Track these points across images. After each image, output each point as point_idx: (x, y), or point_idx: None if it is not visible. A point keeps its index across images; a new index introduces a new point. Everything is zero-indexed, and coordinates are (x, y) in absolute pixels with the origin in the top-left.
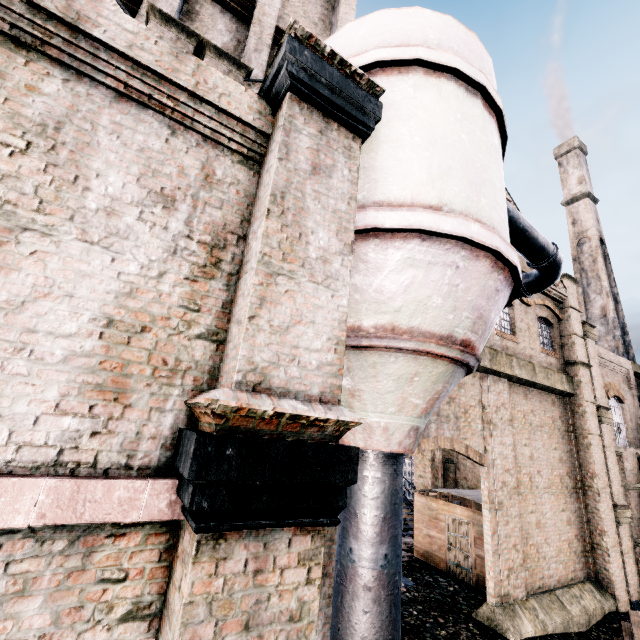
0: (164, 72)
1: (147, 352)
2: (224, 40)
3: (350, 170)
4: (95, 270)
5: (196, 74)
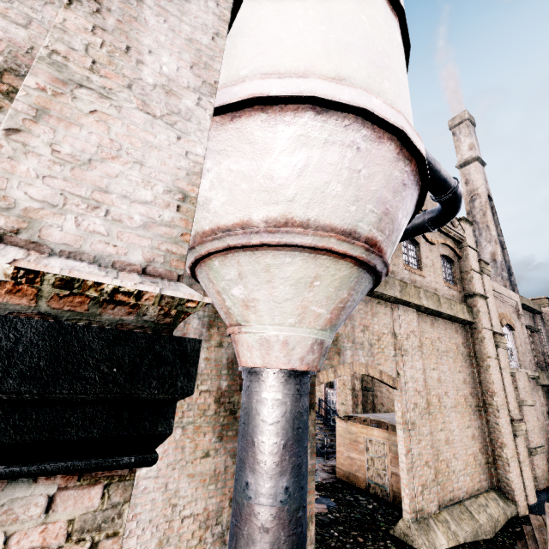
0: None
1: None
2: None
3: (218, 4)
4: None
5: None
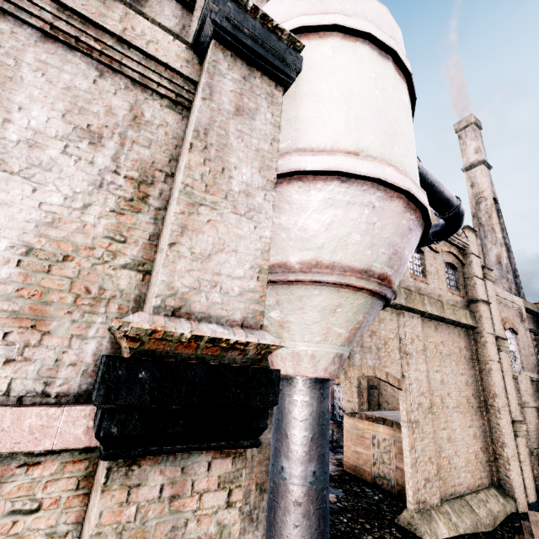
0: (90, 16)
1: (69, 280)
2: (171, 24)
3: (273, 114)
4: (14, 199)
5: (124, 21)
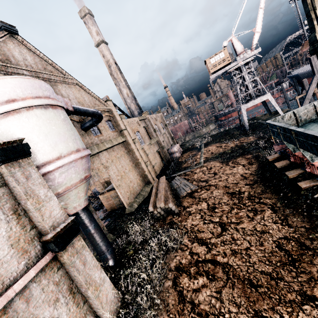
0: None
1: (24, 242)
2: None
3: (34, 169)
4: None
5: None
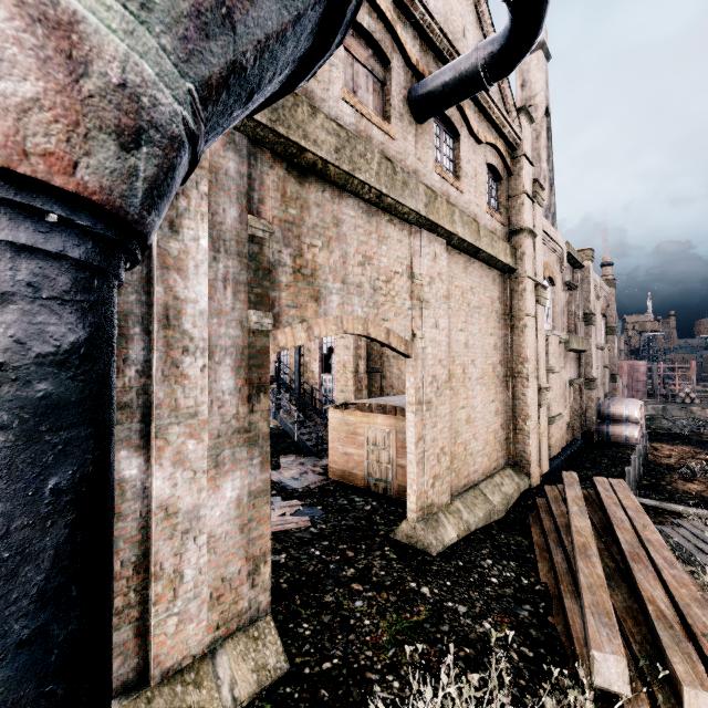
0: None
1: None
2: None
3: None
4: None
5: None
